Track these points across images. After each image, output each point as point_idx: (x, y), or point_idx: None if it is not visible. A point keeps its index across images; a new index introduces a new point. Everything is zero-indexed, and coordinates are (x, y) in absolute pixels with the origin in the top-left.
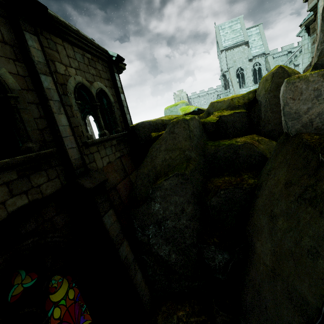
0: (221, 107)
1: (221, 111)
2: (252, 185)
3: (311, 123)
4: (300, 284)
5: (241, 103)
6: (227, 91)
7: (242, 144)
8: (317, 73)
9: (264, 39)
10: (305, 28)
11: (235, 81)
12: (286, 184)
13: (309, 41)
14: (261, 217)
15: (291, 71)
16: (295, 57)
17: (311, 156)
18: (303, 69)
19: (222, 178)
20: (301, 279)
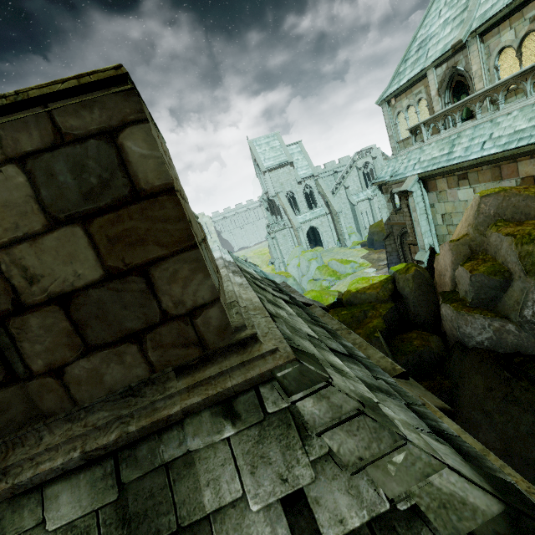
0: (367, 299)
1: (373, 306)
2: (450, 386)
3: (482, 342)
4: (530, 453)
5: (387, 296)
6: (274, 216)
7: (423, 349)
8: (480, 315)
9: (308, 159)
10: (377, 187)
11: (290, 210)
12: (487, 389)
13: (383, 198)
14: (473, 413)
15: (422, 271)
16: (344, 179)
17: (498, 371)
18: (384, 222)
19: (422, 385)
20: (530, 450)
